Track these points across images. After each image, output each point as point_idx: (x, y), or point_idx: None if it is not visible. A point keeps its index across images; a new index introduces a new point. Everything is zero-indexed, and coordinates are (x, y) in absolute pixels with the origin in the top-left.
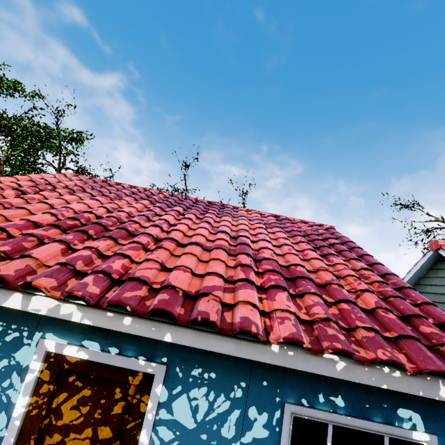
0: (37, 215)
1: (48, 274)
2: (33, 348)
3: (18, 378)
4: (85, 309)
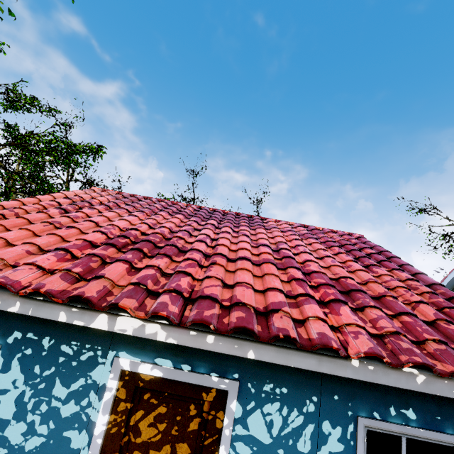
0: (91, 235)
1: (128, 295)
2: (107, 366)
3: (96, 397)
4: (169, 329)
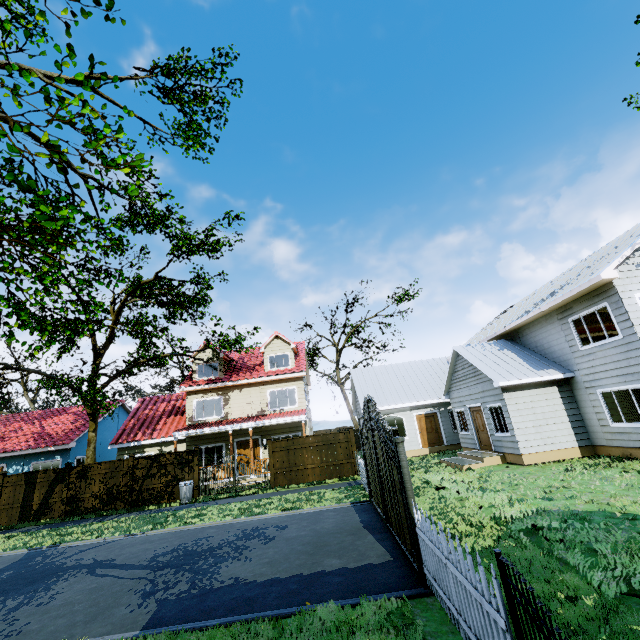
0: None
1: None
2: None
3: None
4: None
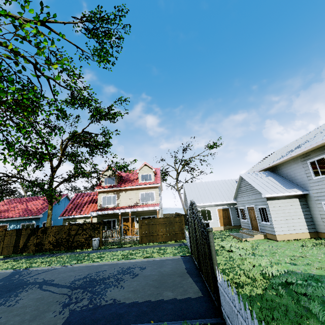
0: None
1: None
2: None
3: None
4: None
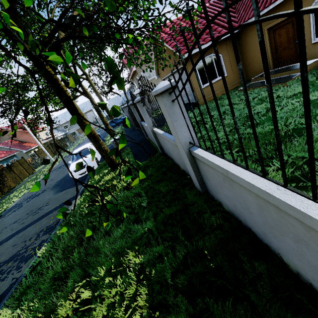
0: None
1: None
2: None
3: None
4: None
